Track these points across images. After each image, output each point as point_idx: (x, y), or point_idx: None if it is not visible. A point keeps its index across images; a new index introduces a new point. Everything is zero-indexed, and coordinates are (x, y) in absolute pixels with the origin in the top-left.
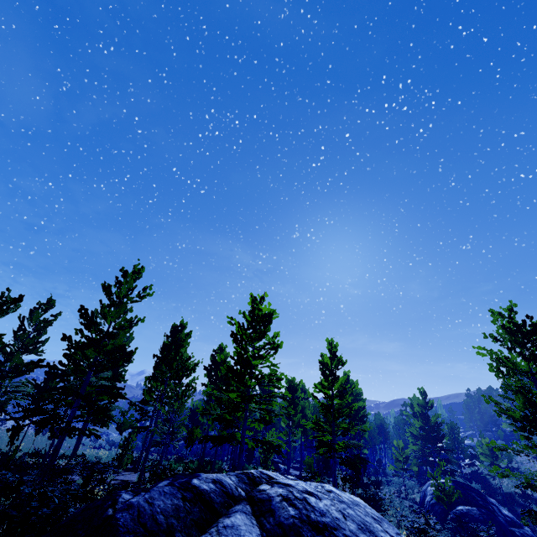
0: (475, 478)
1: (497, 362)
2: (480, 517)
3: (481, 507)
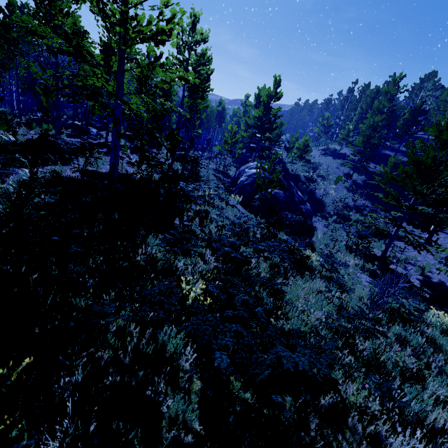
0: (276, 162)
1: None
2: (284, 199)
3: (285, 190)
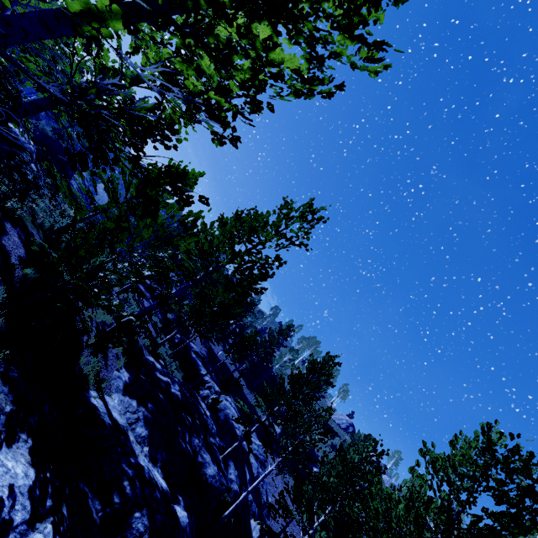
0: None
1: None
2: None
3: None
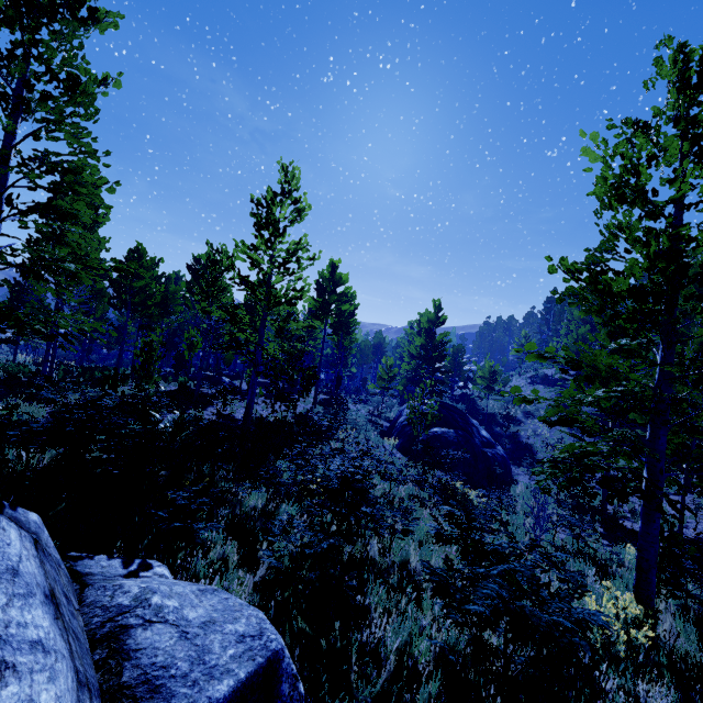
0: (463, 399)
1: (623, 169)
2: (455, 440)
3: (459, 429)
